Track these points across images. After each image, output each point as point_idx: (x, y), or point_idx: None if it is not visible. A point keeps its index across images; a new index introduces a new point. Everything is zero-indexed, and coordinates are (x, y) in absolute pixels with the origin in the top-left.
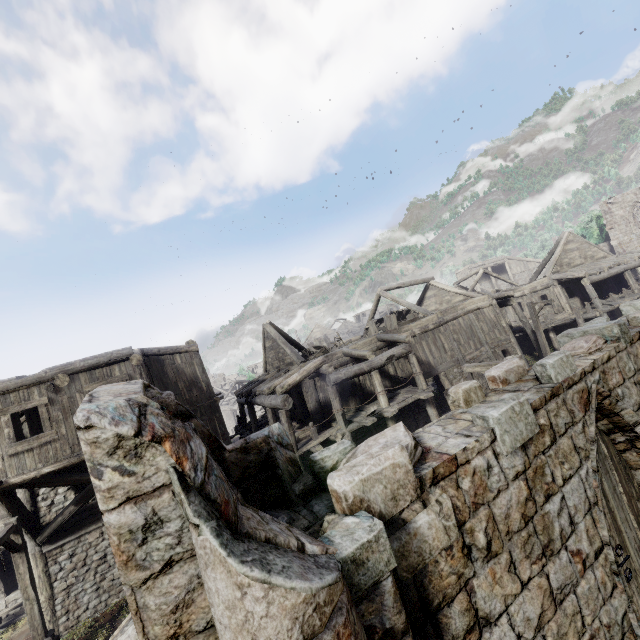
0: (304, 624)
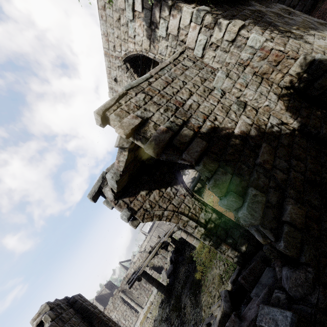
0: None
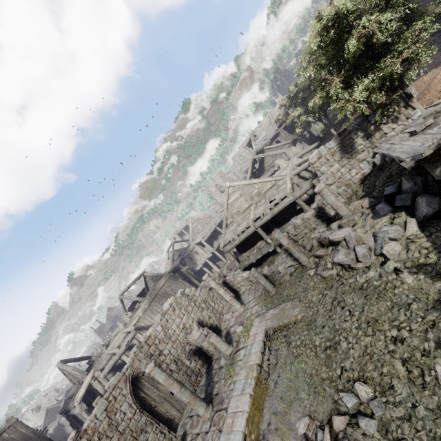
0: None
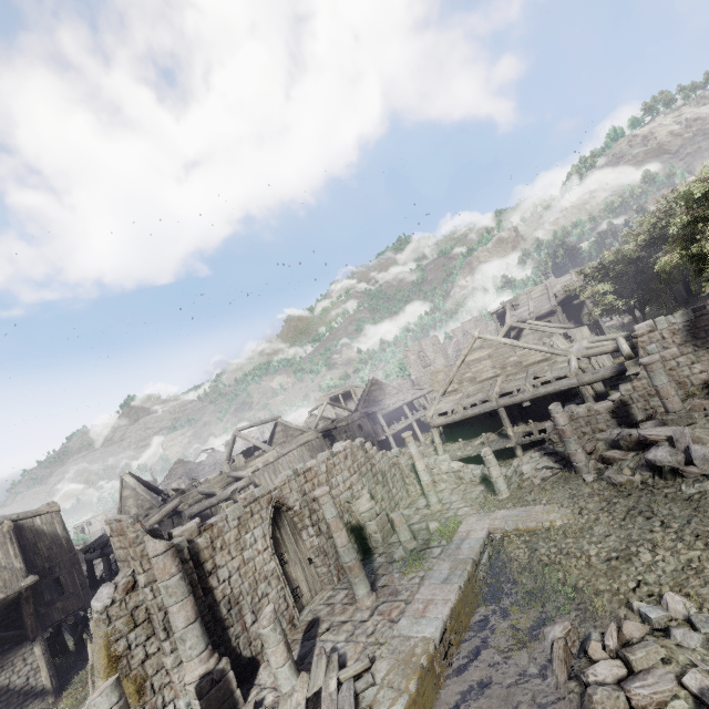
0: (167, 547)
